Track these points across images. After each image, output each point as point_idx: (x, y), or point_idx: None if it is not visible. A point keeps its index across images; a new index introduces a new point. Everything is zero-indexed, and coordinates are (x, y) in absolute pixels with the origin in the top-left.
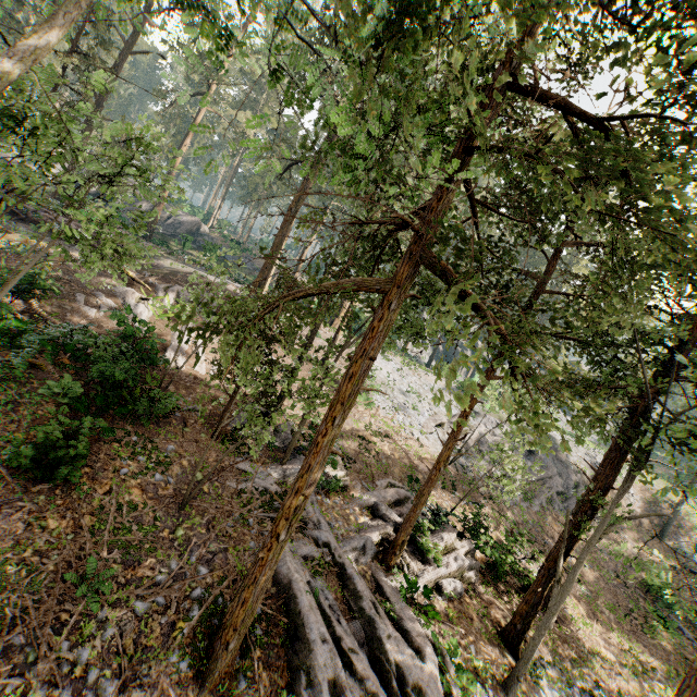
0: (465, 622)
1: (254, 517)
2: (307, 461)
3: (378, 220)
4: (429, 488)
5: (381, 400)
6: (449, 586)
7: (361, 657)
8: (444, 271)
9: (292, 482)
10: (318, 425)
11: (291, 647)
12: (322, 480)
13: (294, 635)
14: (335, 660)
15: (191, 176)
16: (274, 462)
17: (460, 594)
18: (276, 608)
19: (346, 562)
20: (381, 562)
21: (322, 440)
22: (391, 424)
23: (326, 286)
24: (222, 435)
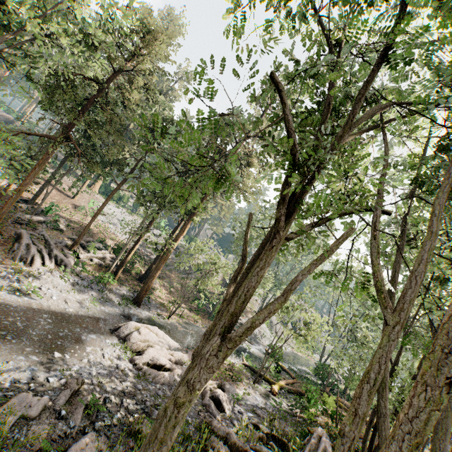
0: (97, 267)
1: (11, 220)
2: (26, 178)
3: (64, 125)
4: (91, 223)
5: (103, 219)
6: (96, 260)
7: (41, 245)
8: (70, 137)
9: (35, 222)
10: (52, 204)
11: (16, 242)
12: (50, 223)
13: (18, 239)
14: (30, 241)
15: (1, 96)
16: (28, 214)
17: (101, 264)
18: (13, 236)
19: (50, 239)
20: (68, 248)
21: (31, 173)
22: (103, 226)
23: (37, 134)
24: (3, 199)
